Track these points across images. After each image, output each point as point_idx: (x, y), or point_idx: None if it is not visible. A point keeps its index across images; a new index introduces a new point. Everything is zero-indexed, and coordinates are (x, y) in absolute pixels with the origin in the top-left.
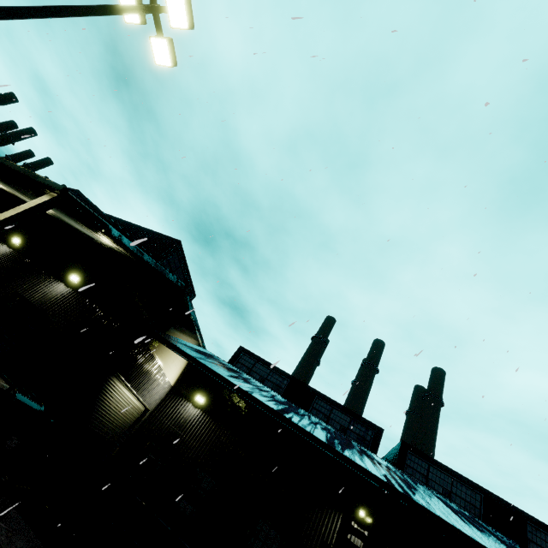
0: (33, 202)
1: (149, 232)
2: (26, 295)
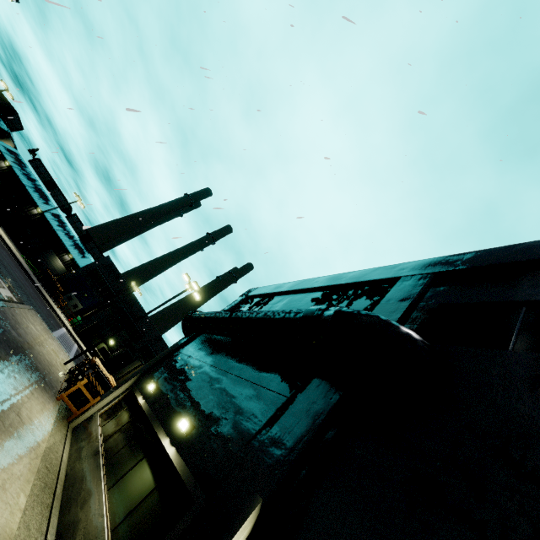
0: None
1: (7, 101)
2: None
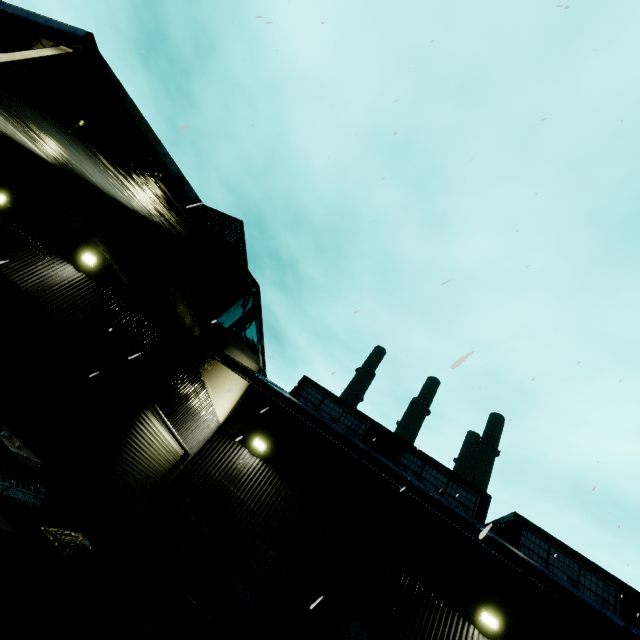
0: (23, 53)
1: None
2: (15, 278)
